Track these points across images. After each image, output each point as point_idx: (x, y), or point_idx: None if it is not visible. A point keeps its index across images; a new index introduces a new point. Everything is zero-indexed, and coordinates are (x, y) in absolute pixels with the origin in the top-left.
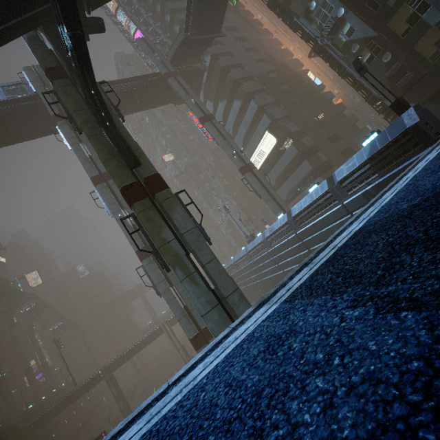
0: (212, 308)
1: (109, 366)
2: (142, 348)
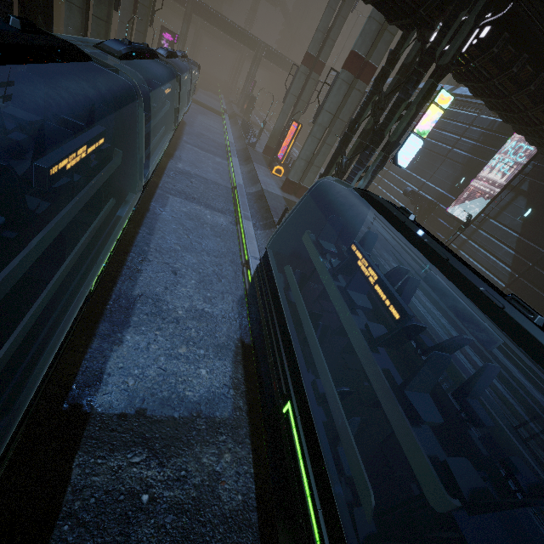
0: (378, 21)
1: (198, 4)
2: (230, 34)
